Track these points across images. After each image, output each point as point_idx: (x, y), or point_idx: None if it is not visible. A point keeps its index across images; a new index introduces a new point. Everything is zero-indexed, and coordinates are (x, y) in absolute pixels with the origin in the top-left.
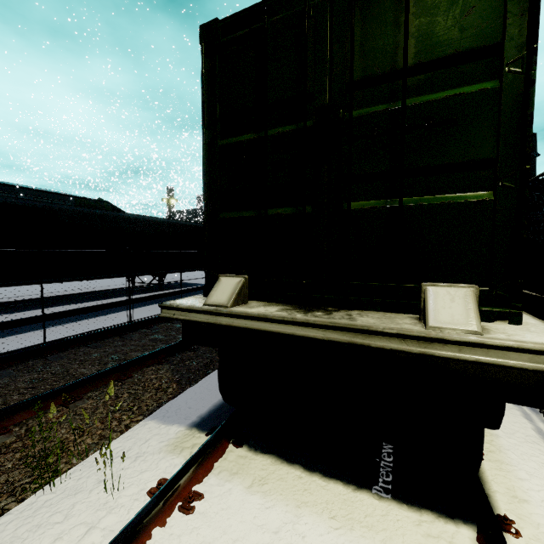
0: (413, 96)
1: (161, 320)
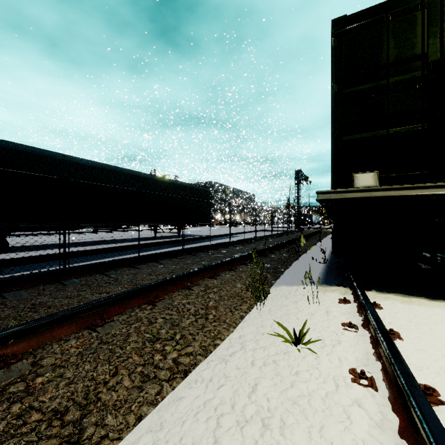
0: None
1: (209, 248)
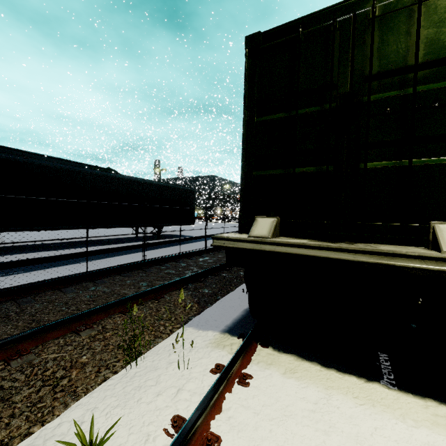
0: (420, 85)
1: (169, 260)
